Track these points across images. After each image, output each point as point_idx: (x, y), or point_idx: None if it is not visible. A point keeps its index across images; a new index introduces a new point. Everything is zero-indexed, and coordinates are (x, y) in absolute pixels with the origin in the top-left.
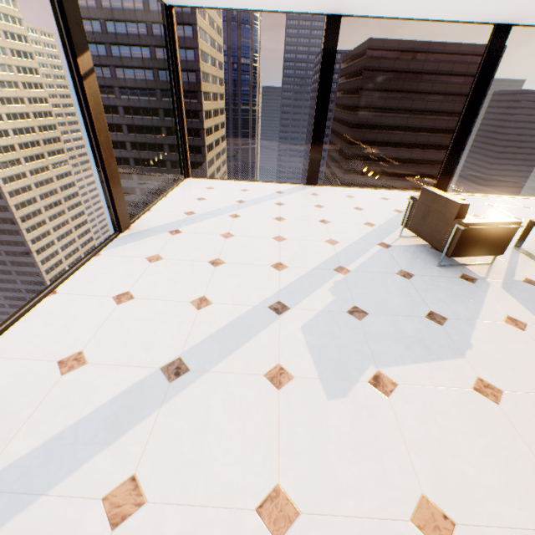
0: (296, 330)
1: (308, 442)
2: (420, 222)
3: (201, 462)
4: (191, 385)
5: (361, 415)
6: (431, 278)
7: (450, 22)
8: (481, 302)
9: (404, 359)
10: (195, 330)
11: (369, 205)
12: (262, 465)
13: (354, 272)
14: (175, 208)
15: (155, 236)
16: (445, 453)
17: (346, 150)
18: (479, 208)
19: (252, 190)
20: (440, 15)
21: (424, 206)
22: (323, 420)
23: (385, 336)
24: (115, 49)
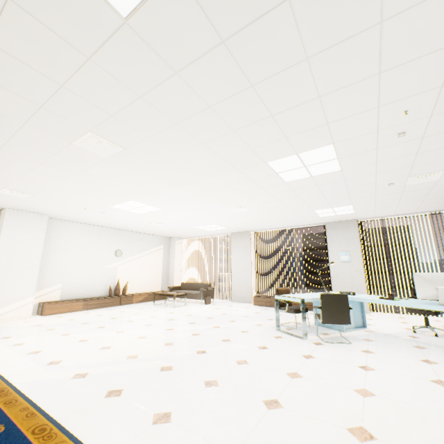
0: None
1: None
2: None
3: None
4: None
5: None
6: None
7: None
8: None
9: None
10: None
11: None
12: None
13: None
14: None
15: None
16: None
17: None
18: None
19: None
20: None
21: None
22: None
23: None
24: None
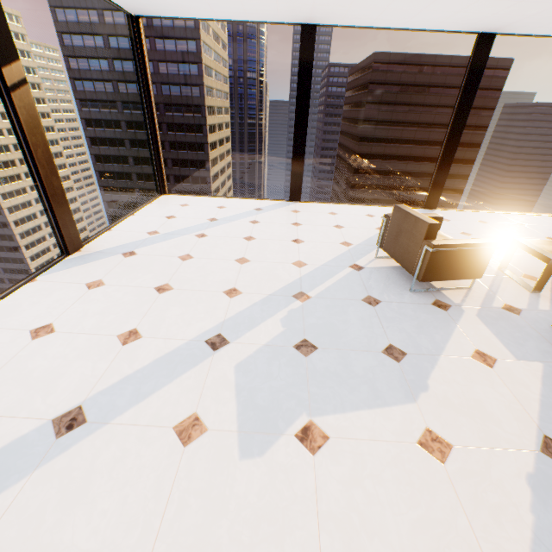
0: (228, 369)
1: (198, 518)
2: (394, 242)
3: (56, 549)
4: (82, 442)
5: (275, 479)
6: (400, 305)
7: (431, 31)
8: (449, 333)
9: (345, 404)
10: (110, 370)
11: (351, 222)
12: (132, 551)
13: (315, 298)
14: (138, 227)
15: (105, 258)
16: (365, 532)
17: (353, 164)
18: (469, 225)
19: (229, 207)
20: (419, 24)
21: (396, 225)
22: (227, 488)
23: (330, 376)
24: (118, 64)
